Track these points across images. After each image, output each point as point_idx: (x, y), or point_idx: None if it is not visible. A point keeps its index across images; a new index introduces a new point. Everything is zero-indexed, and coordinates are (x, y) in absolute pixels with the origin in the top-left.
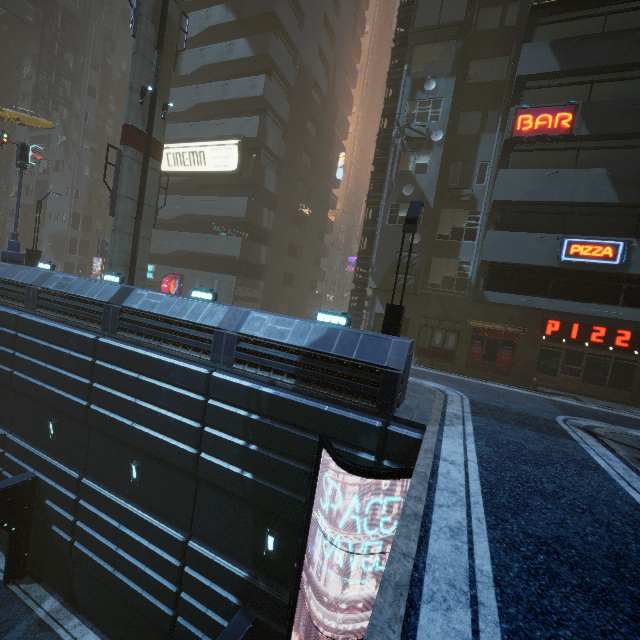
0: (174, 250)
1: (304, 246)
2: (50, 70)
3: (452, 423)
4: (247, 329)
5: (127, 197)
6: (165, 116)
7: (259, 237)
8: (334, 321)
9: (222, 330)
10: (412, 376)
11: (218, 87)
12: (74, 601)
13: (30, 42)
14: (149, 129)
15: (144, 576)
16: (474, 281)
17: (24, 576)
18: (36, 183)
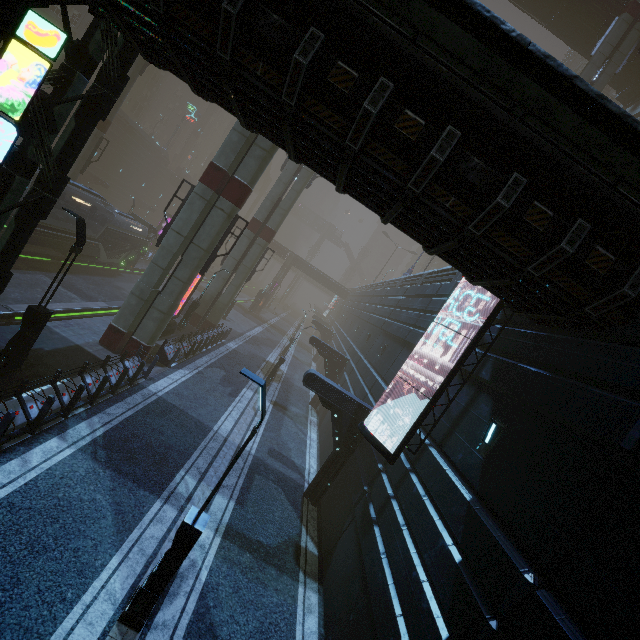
0: None
1: None
2: None
3: None
4: None
5: None
6: None
7: None
8: None
9: None
10: None
11: None
12: (321, 423)
13: None
14: None
15: None
16: None
17: (315, 408)
18: None
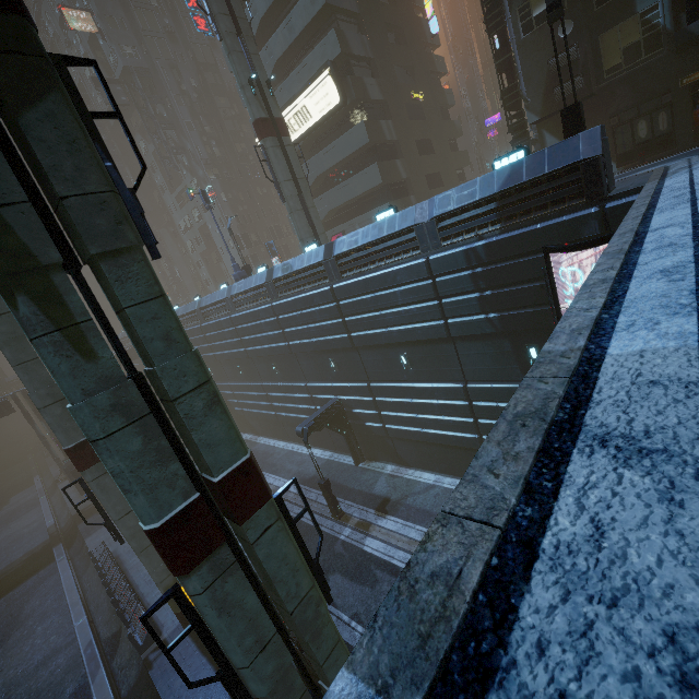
0: (325, 214)
1: (433, 137)
2: (158, 131)
3: (675, 173)
4: (439, 211)
5: (285, 181)
6: (272, 92)
7: (389, 154)
8: (512, 160)
9: (419, 225)
10: (619, 178)
11: (283, 31)
12: (403, 462)
13: (130, 120)
14: (269, 113)
15: (445, 422)
16: (671, 26)
17: (364, 460)
18: (199, 231)
